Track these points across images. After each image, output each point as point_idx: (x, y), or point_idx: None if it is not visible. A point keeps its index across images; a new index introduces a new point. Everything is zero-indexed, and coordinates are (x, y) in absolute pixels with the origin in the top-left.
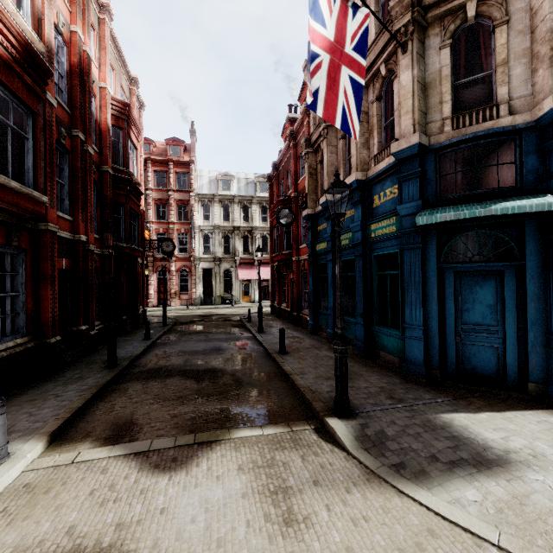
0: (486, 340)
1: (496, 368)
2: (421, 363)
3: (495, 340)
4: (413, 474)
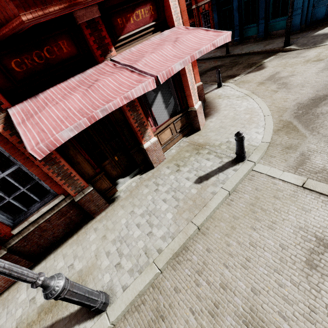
0: (324, 3)
1: (324, 14)
2: (298, 24)
3: (327, 2)
4: (319, 43)
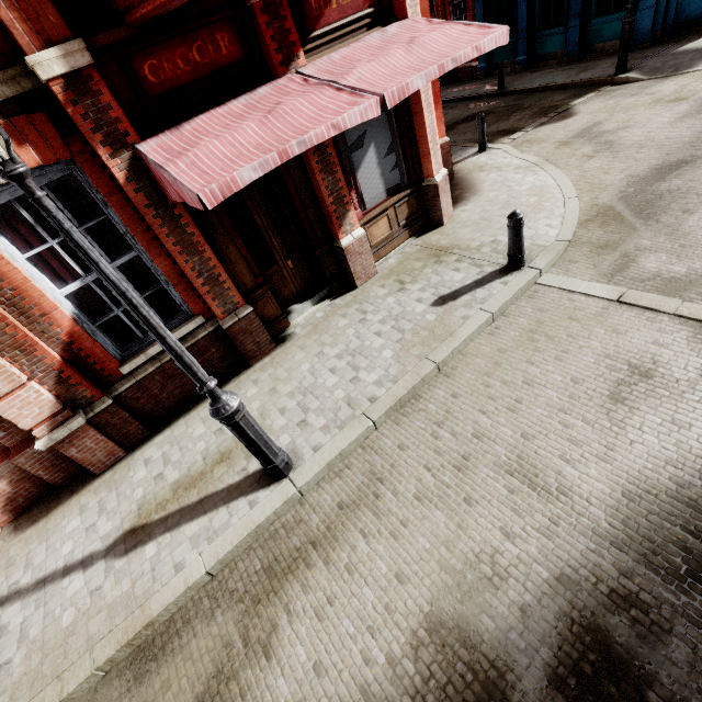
0: None
1: None
2: (648, 30)
3: None
4: (686, 68)
